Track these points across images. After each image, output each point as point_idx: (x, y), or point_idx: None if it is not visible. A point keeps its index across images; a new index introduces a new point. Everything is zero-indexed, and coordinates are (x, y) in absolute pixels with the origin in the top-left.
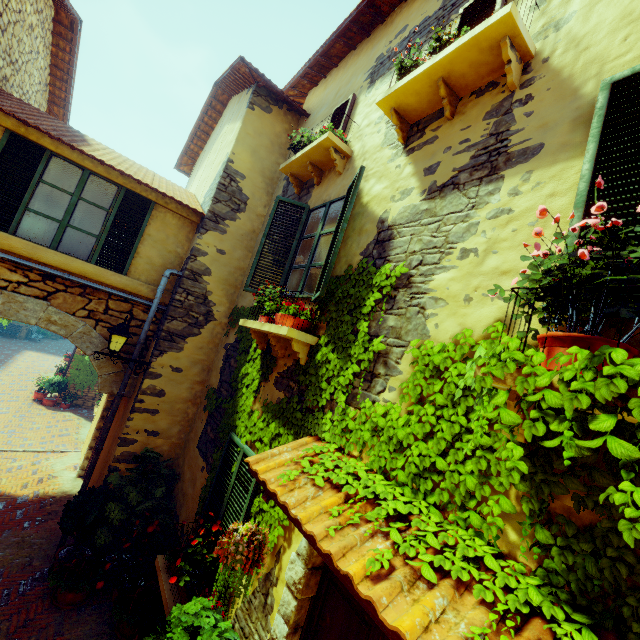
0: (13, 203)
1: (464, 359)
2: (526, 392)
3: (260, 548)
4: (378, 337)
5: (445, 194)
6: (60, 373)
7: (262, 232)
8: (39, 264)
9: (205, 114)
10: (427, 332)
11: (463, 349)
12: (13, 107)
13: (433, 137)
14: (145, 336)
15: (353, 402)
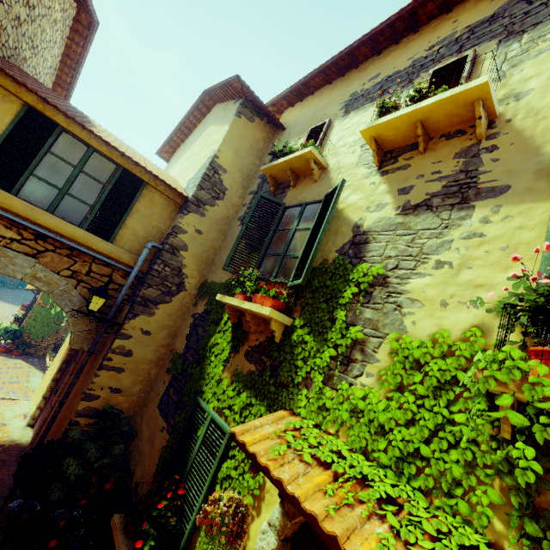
0: (20, 167)
1: (443, 356)
2: (522, 396)
3: (243, 519)
4: (354, 326)
5: (419, 212)
6: (16, 322)
7: (235, 219)
8: (34, 224)
9: (191, 114)
10: (404, 328)
11: (442, 347)
12: (33, 85)
13: (406, 165)
14: (121, 299)
15: (329, 382)
